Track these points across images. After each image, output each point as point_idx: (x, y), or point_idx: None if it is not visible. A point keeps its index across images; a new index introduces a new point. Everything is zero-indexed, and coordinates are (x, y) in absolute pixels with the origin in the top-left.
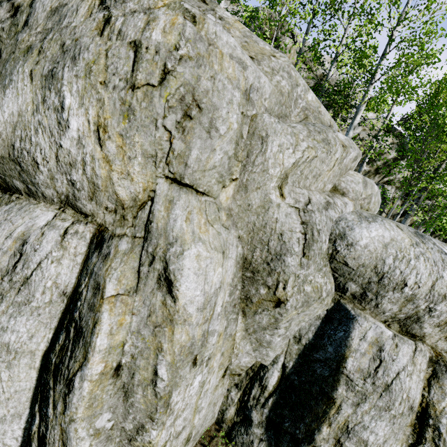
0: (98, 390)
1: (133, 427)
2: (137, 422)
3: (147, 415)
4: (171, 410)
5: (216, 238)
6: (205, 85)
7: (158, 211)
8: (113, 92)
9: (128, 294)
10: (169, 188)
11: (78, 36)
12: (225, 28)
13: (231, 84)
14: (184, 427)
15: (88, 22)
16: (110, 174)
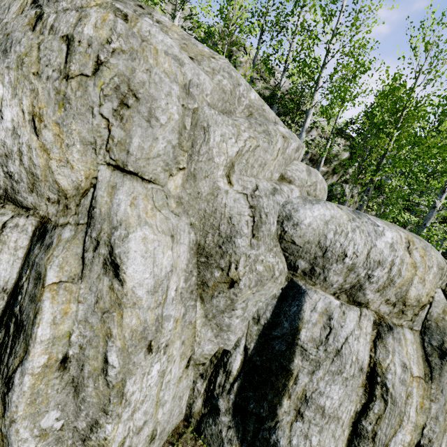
0: (41, 385)
1: (86, 424)
2: (90, 419)
3: (100, 408)
4: (127, 401)
5: (164, 222)
6: (141, 77)
7: (100, 197)
8: (47, 82)
9: (73, 281)
10: (111, 174)
11: (10, 31)
12: (163, 31)
13: (168, 78)
14: (146, 422)
15: (20, 18)
16: (48, 163)
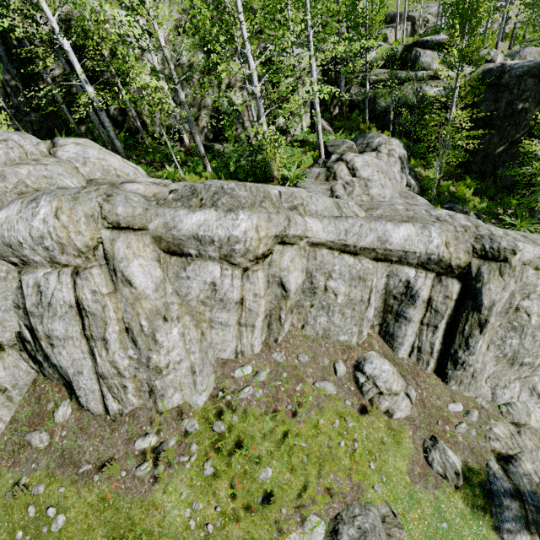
0: None
1: None
2: None
3: None
4: None
5: None
6: None
7: None
8: None
9: None
10: None
11: None
12: None
13: None
14: None
15: None
16: None
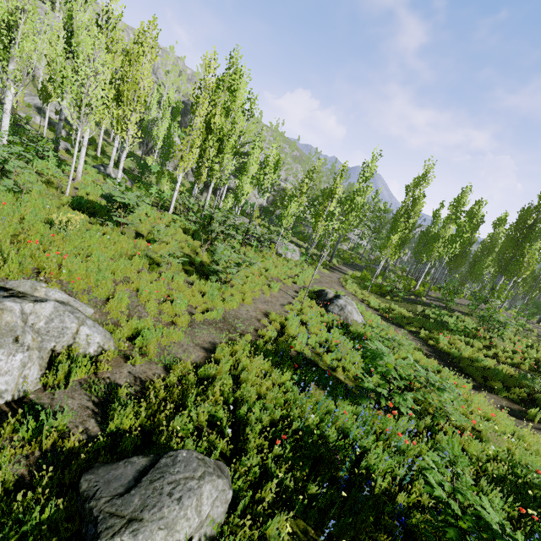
0: None
1: None
2: None
3: None
4: None
5: None
6: None
7: None
8: None
9: None
10: None
11: None
12: None
13: None
14: None
15: None
16: None
